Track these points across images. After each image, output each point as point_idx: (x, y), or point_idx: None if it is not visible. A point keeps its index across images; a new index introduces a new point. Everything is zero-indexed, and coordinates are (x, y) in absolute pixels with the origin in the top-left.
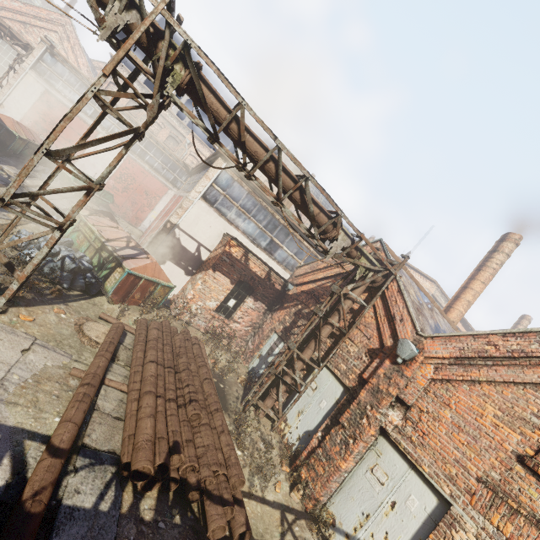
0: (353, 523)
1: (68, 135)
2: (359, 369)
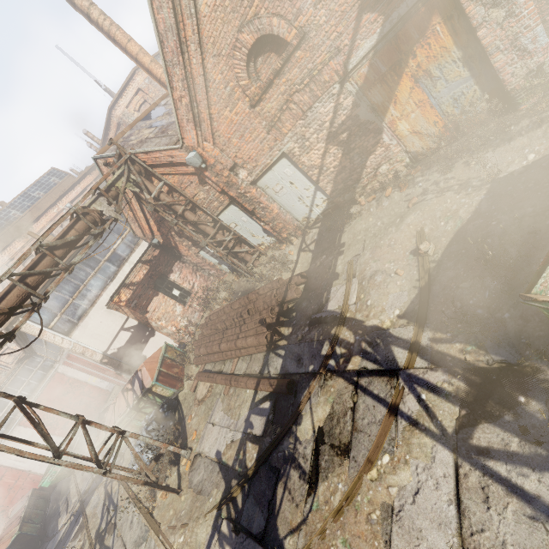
0: (304, 207)
1: (2, 493)
2: (216, 193)
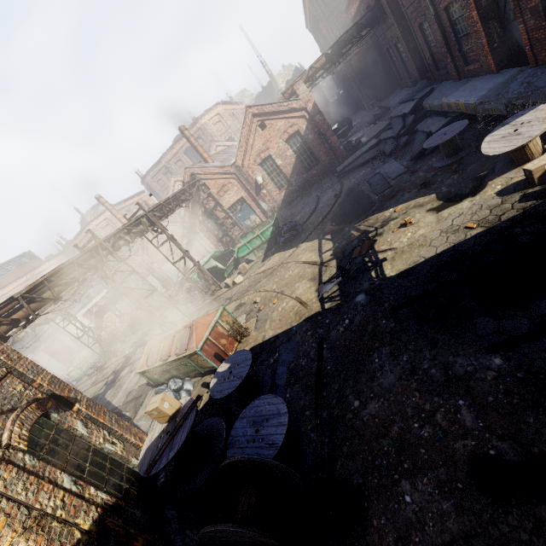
0: (176, 277)
1: None
2: (145, 270)
